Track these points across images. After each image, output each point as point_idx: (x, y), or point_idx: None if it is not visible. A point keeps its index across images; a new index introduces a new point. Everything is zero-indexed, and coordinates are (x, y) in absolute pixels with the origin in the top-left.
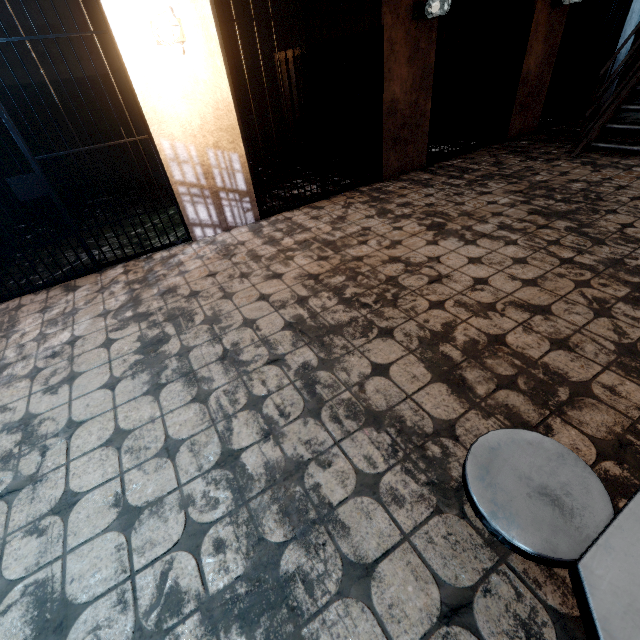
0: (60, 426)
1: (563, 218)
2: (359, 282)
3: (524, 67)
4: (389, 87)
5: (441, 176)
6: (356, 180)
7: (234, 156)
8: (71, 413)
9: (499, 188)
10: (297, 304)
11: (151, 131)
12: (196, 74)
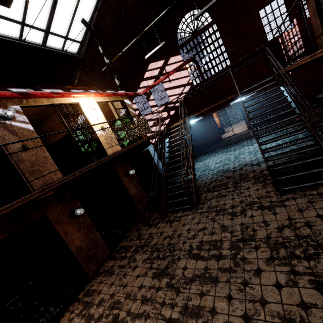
0: None
1: (164, 275)
2: None
3: (131, 193)
4: (73, 245)
5: (117, 260)
6: (75, 292)
7: None
8: None
9: (140, 259)
10: None
11: None
12: None
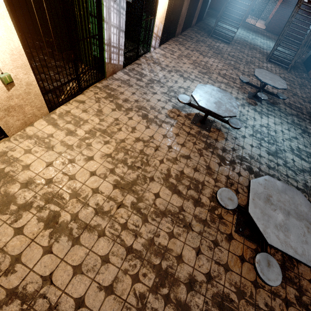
0: (187, 87)
1: (219, 54)
2: (201, 65)
3: (198, 5)
4: (183, 8)
5: (188, 38)
6: (171, 36)
7: (162, 26)
8: (185, 85)
9: (203, 45)
10: (196, 69)
11: (156, 16)
12: (165, 0)
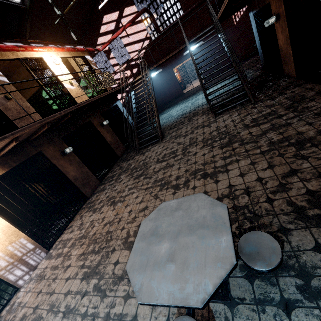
0: None
1: (141, 176)
2: (98, 242)
3: (108, 141)
4: (69, 175)
5: (107, 183)
6: (79, 205)
7: (21, 239)
8: None
9: (124, 176)
10: (81, 269)
11: None
12: None
